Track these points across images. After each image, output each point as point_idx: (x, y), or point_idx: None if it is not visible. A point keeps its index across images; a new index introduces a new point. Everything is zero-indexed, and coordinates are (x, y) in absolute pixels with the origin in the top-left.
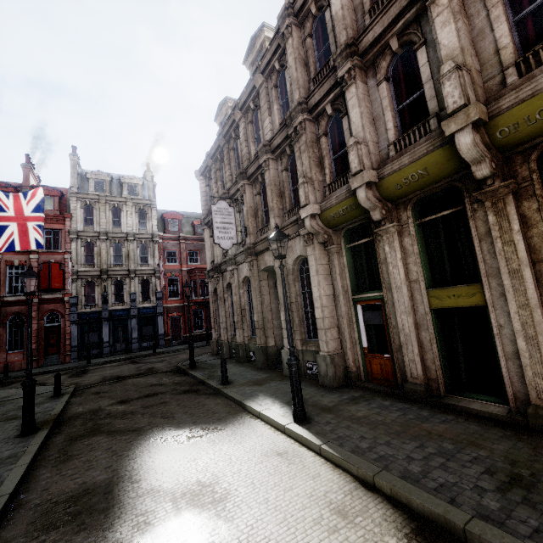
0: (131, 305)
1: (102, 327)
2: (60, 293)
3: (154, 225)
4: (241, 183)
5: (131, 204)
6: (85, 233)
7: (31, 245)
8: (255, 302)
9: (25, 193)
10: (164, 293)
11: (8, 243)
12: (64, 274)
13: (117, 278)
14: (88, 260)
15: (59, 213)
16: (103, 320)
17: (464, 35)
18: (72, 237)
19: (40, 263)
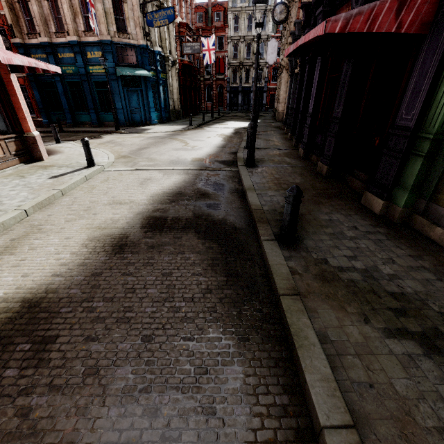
0: (252, 85)
1: (238, 96)
2: (223, 76)
3: (270, 27)
4: (284, 26)
5: (258, 11)
6: (234, 38)
7: (212, 61)
8: (278, 91)
9: (210, 38)
10: (269, 78)
11: (206, 60)
12: (224, 64)
13: (247, 68)
14: (235, 54)
15: (223, 23)
16: (239, 92)
17: (294, 16)
18: (228, 41)
19: (216, 58)
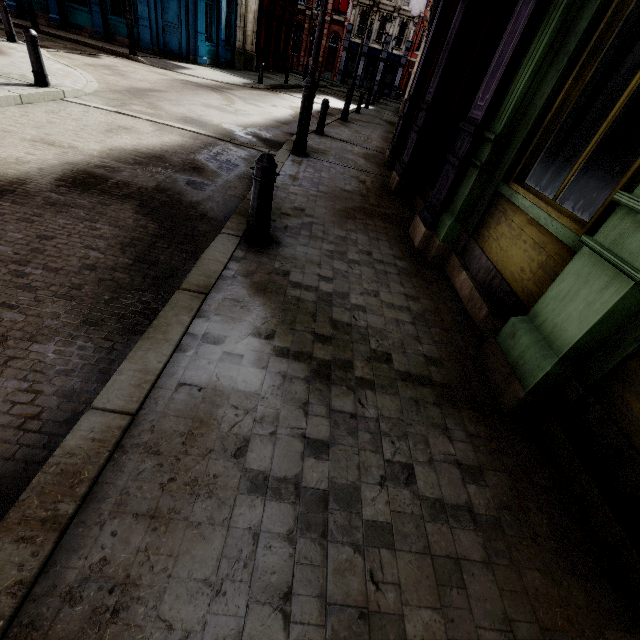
0: (384, 48)
1: (360, 61)
2: (343, 18)
3: None
4: None
5: None
6: None
7: None
8: None
9: None
10: (413, 44)
11: None
12: None
13: (384, 14)
14: None
15: None
16: (363, 55)
17: None
18: None
19: None
